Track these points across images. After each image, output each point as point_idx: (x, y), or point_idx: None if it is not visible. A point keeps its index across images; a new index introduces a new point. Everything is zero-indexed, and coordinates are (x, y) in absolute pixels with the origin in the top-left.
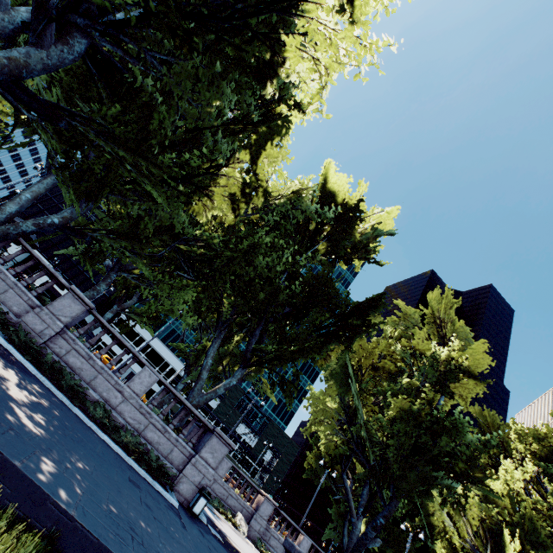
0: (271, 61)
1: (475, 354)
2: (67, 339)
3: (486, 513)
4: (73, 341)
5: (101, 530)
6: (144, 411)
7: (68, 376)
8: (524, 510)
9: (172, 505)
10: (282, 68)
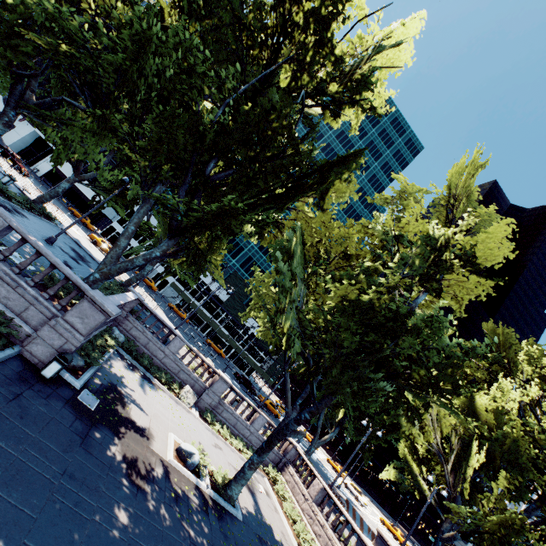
0: None
1: (490, 242)
2: None
3: (461, 425)
4: None
5: None
6: None
7: None
8: (509, 429)
9: None
10: None
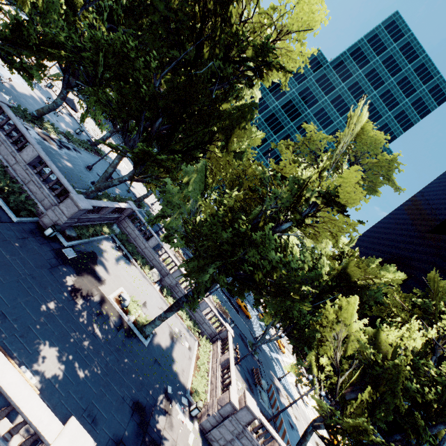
0: None
1: (349, 184)
2: None
3: (360, 349)
4: None
5: None
6: (28, 172)
7: None
8: (399, 362)
9: (9, 218)
10: None
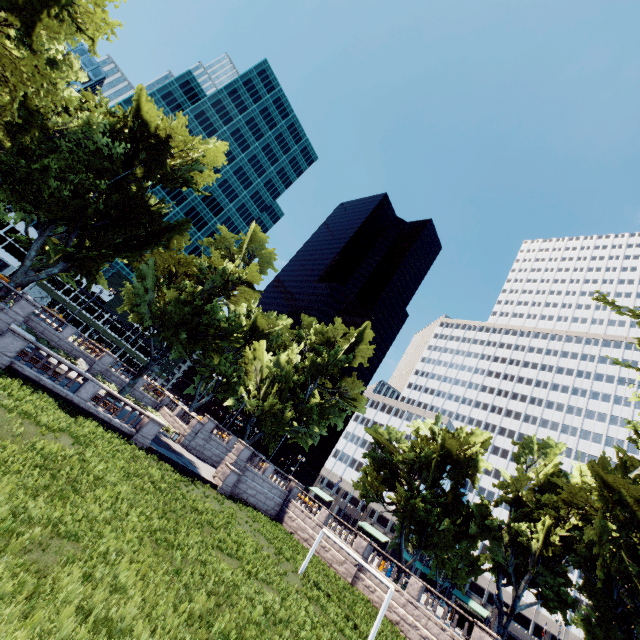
0: None
1: (252, 273)
2: None
3: (270, 370)
4: None
5: None
6: None
7: None
8: (289, 367)
9: None
10: None
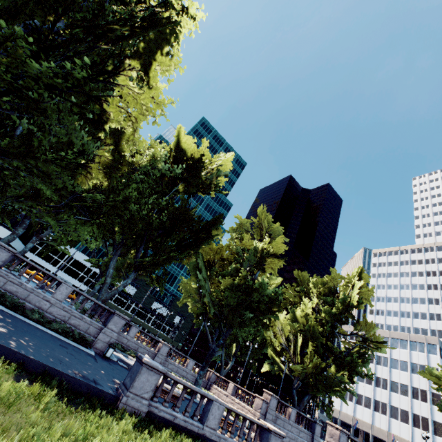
0: (102, 115)
1: (277, 245)
2: (3, 275)
3: (292, 328)
4: (7, 276)
5: (44, 361)
6: (67, 309)
7: (9, 298)
8: (310, 322)
9: (90, 354)
10: (109, 120)
